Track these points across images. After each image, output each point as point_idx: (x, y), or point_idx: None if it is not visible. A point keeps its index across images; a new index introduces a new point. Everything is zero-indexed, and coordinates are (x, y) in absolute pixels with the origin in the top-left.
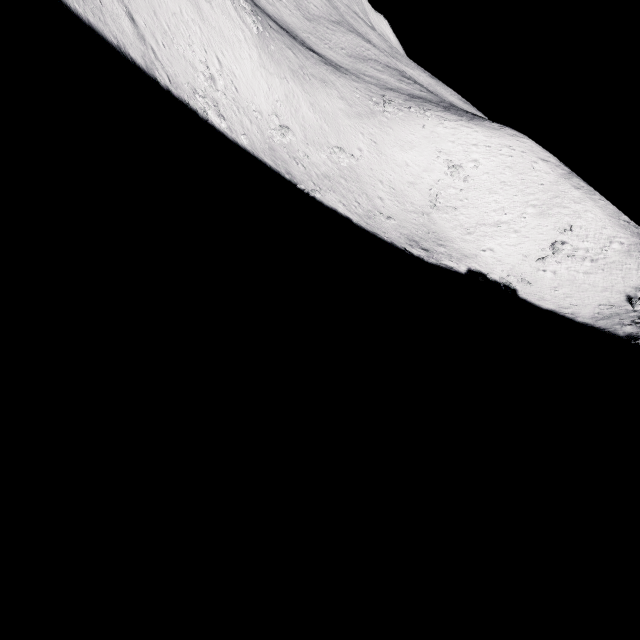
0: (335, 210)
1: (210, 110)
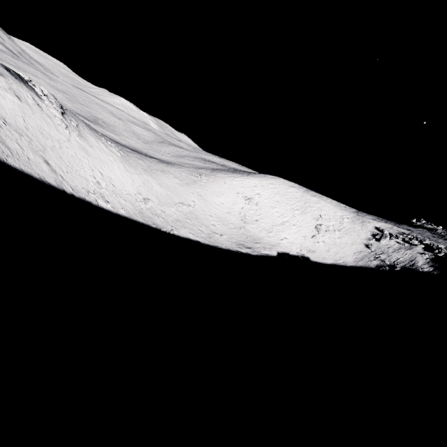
0: (188, 238)
1: (99, 200)
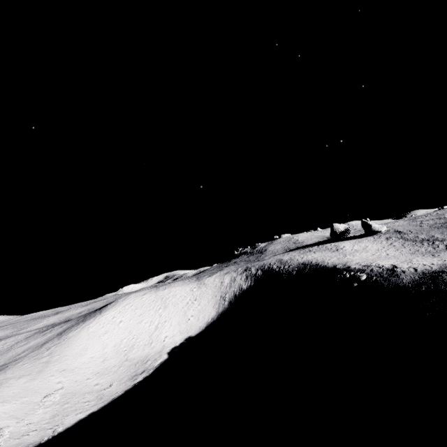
0: (79, 421)
1: None
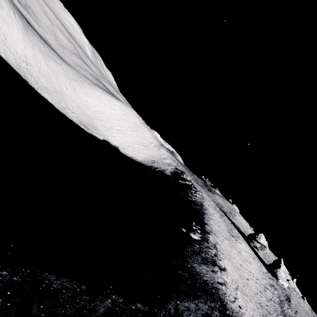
0: (46, 99)
1: None
